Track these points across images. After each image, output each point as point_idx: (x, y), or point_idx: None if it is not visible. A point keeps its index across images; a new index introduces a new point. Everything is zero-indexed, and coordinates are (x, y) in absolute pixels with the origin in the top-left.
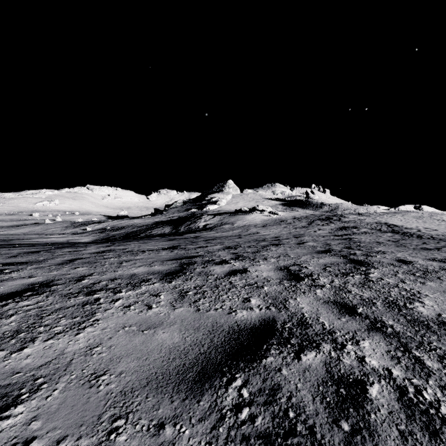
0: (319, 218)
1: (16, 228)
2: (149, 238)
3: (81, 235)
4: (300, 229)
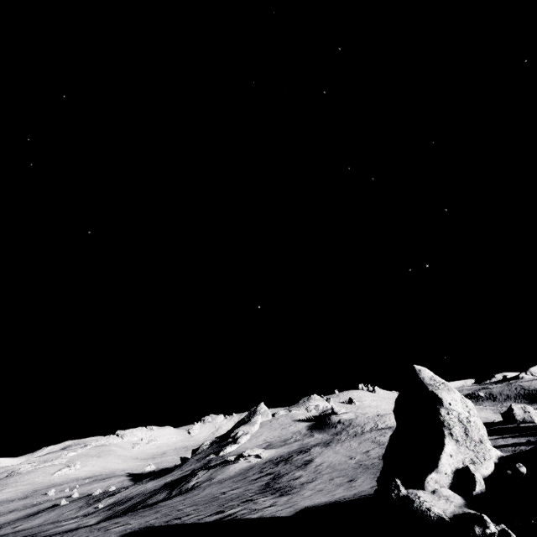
0: (282, 459)
1: (32, 518)
2: (125, 514)
3: (91, 516)
4: (234, 483)
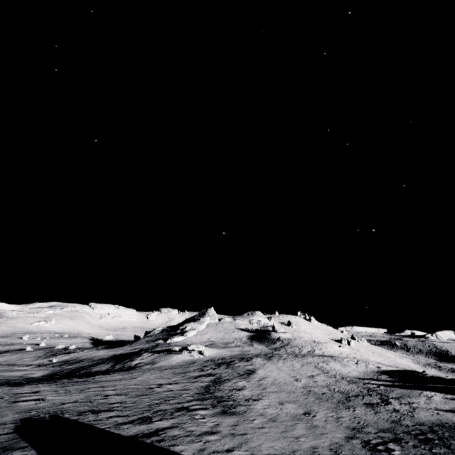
0: (224, 361)
1: None
2: (59, 380)
3: (40, 368)
4: (173, 375)
